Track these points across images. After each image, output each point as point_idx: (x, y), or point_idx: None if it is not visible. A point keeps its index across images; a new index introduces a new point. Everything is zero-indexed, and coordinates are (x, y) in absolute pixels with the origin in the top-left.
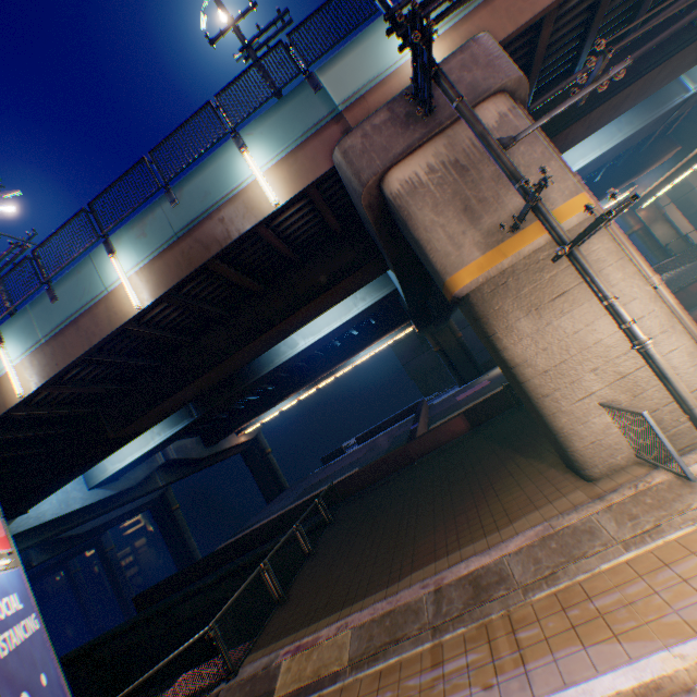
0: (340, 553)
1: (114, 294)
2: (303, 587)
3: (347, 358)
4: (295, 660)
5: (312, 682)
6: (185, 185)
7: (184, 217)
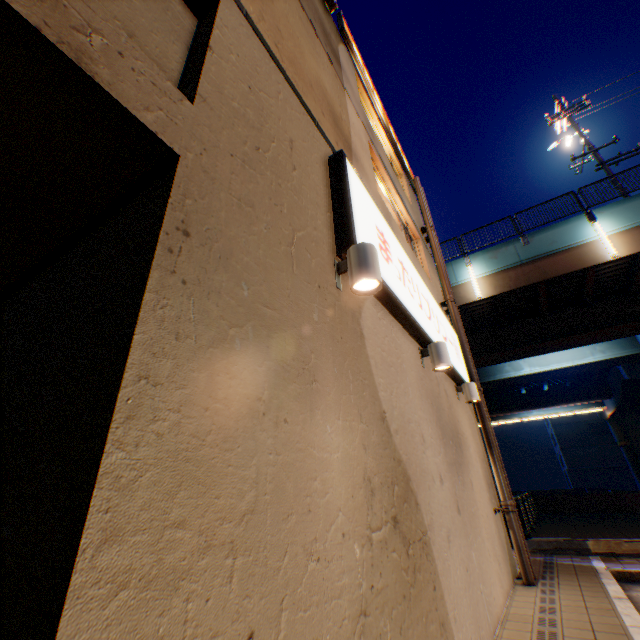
0: (579, 527)
1: (461, 286)
2: (550, 530)
3: (526, 408)
4: (601, 542)
5: (632, 552)
6: (536, 235)
7: (530, 252)
